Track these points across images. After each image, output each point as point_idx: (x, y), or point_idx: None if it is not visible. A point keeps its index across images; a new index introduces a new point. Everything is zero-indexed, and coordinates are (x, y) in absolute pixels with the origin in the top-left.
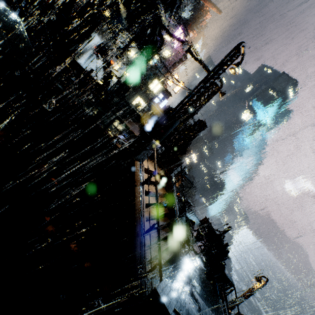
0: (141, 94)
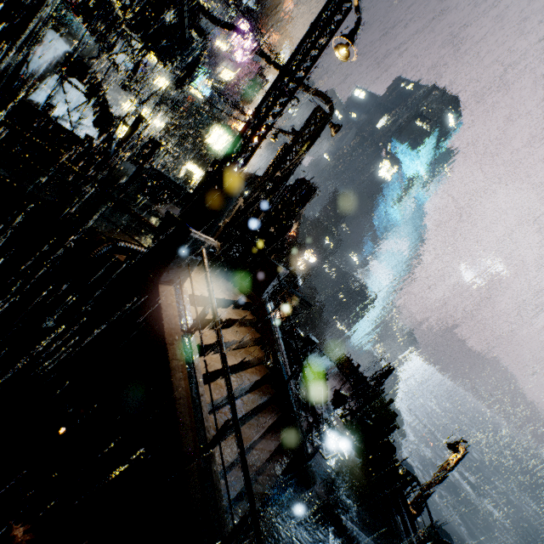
0: (192, 157)
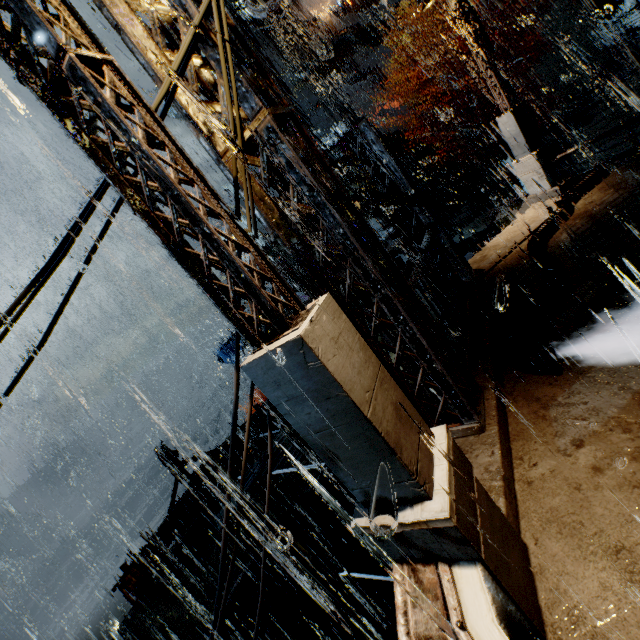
0: None
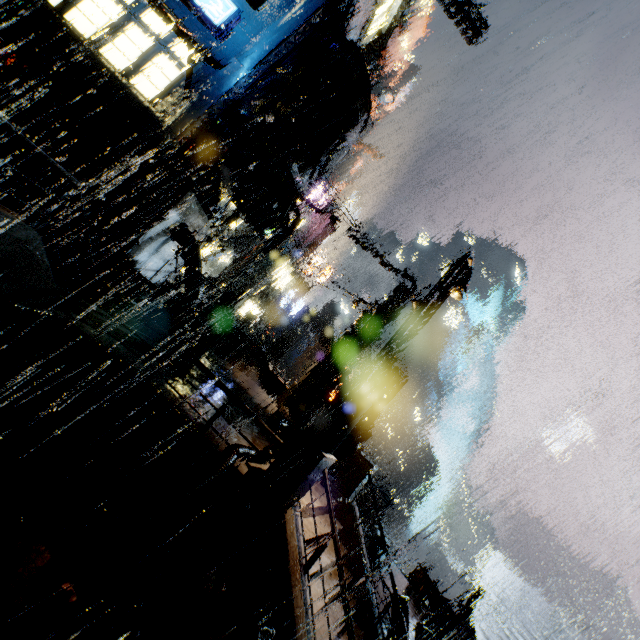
0: (252, 297)
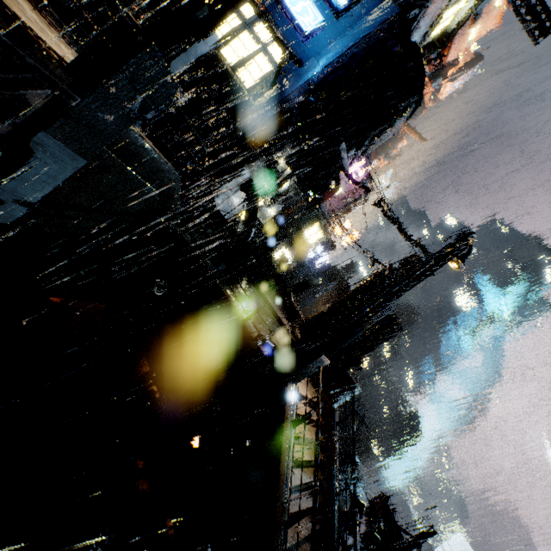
0: (288, 245)
